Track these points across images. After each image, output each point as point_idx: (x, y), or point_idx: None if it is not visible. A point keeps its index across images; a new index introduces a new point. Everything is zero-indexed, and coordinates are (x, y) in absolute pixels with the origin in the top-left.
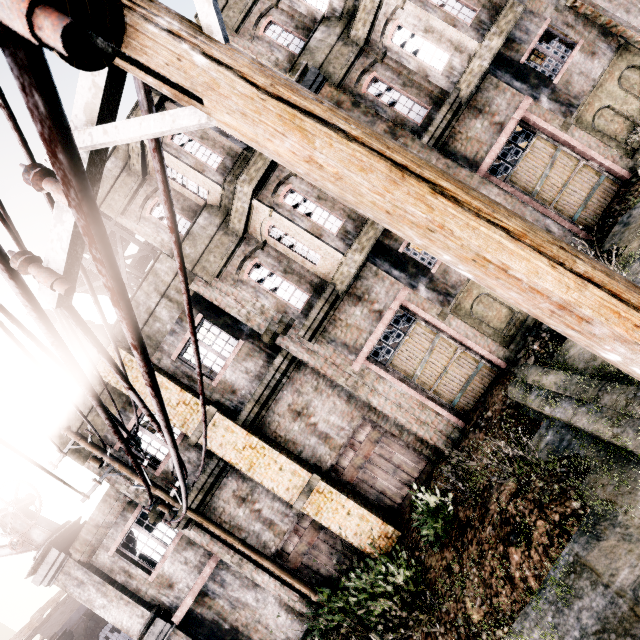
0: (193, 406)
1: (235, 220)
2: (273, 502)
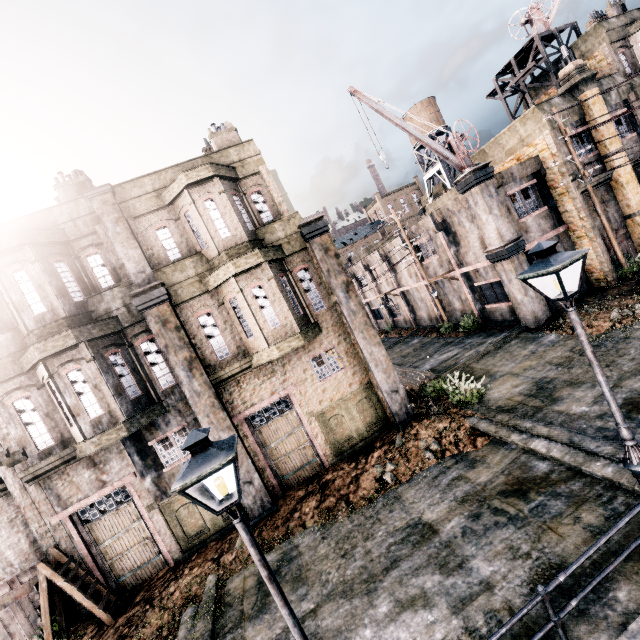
0: (616, 140)
1: None
2: (614, 212)
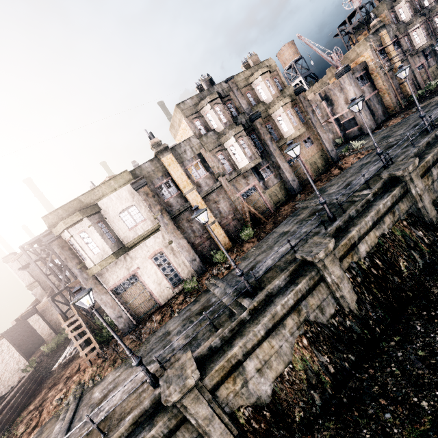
0: (394, 52)
1: (410, 26)
2: (395, 82)
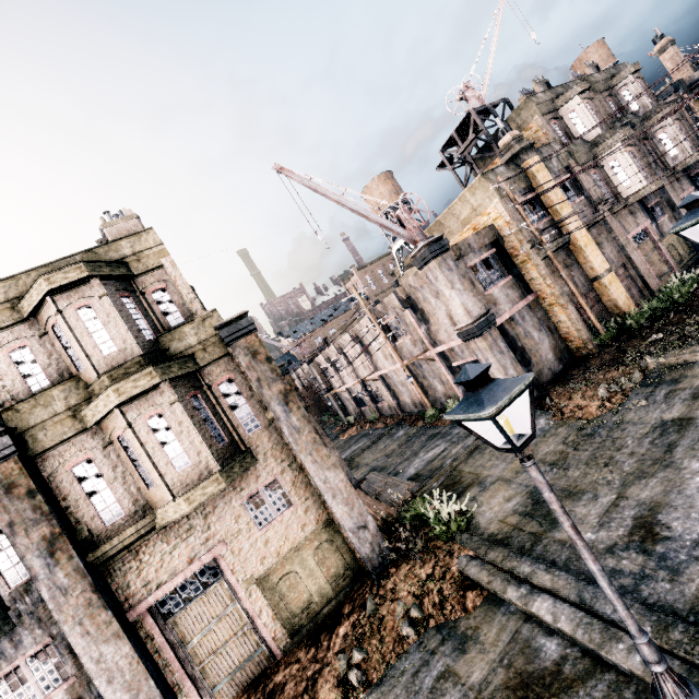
0: (566, 205)
1: (600, 148)
2: (580, 276)
